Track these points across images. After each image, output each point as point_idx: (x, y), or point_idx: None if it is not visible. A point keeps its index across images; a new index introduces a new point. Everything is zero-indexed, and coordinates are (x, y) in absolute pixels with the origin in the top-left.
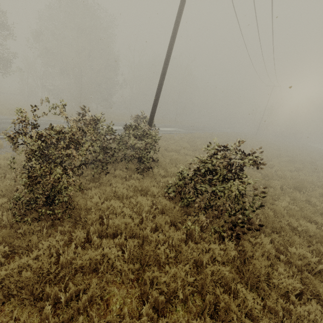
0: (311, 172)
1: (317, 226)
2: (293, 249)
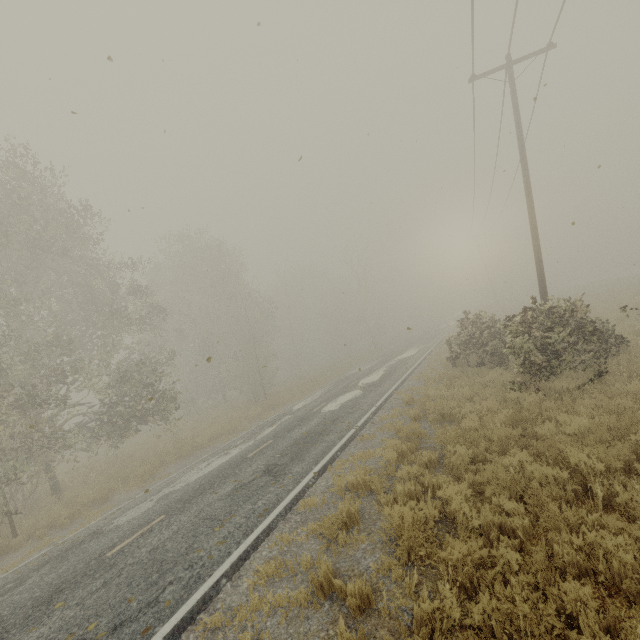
0: None
1: None
2: None
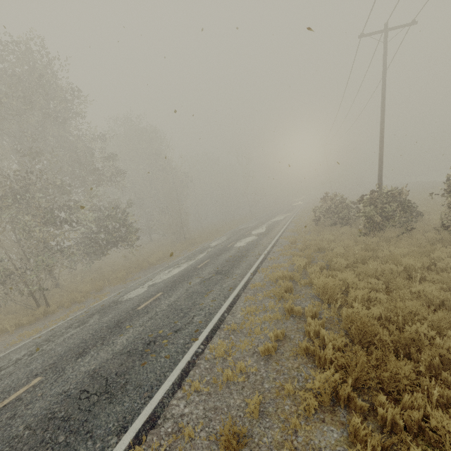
0: None
1: None
2: None
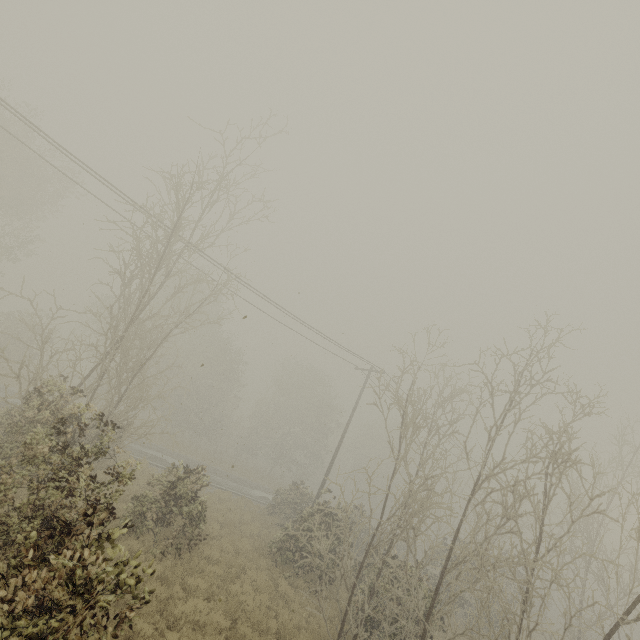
0: None
1: None
2: None
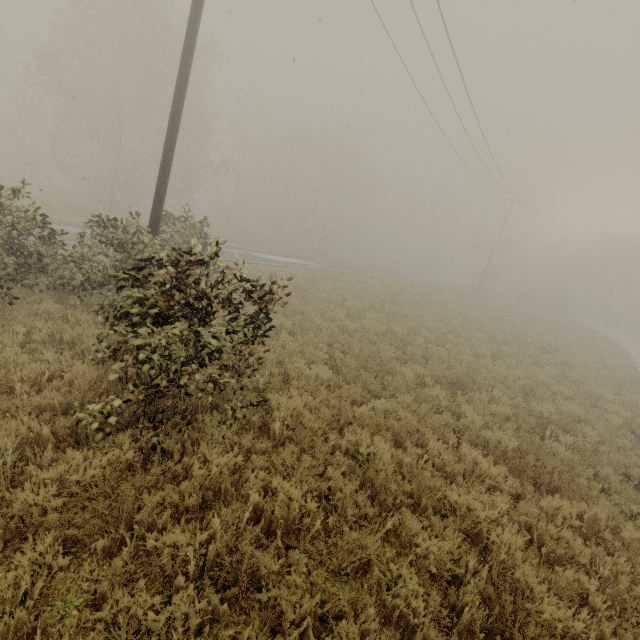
0: (528, 364)
1: (423, 453)
2: (274, 481)
